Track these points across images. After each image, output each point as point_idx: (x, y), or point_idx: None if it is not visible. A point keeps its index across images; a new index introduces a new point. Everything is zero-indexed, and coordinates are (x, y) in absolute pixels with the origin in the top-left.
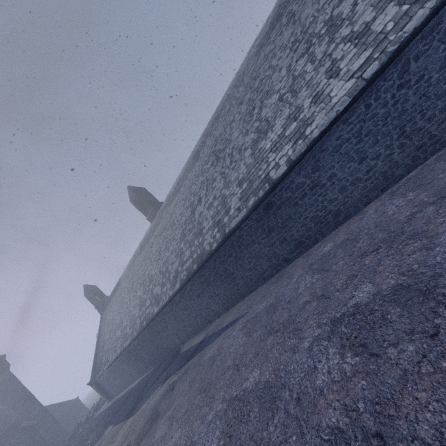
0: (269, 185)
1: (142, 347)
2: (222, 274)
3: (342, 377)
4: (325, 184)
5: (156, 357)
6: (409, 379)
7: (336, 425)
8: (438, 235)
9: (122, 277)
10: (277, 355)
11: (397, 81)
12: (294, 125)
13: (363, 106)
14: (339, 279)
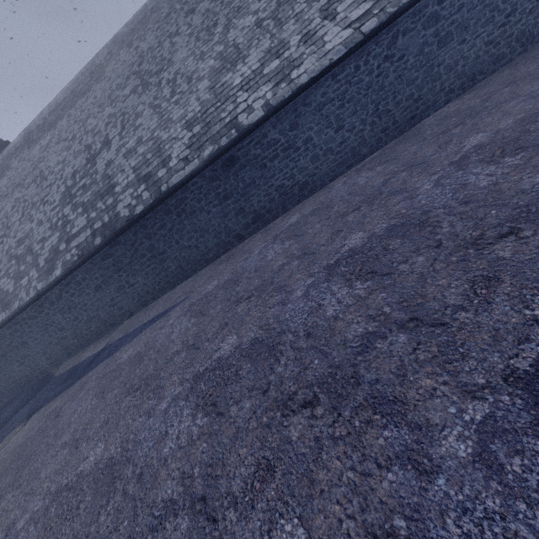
0: (237, 131)
1: None
2: (146, 253)
3: (357, 300)
4: (300, 148)
5: None
6: (427, 277)
7: (365, 332)
8: (417, 188)
9: None
10: (260, 314)
11: (385, 51)
12: (276, 63)
13: (353, 66)
14: (321, 237)
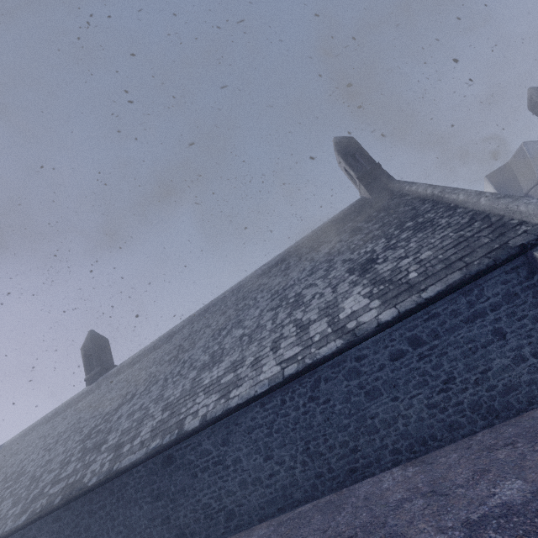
0: (177, 433)
1: None
2: (82, 531)
3: None
4: (229, 466)
5: None
6: None
7: None
8: None
9: (6, 445)
10: None
11: (309, 392)
12: (231, 376)
13: (280, 399)
14: None
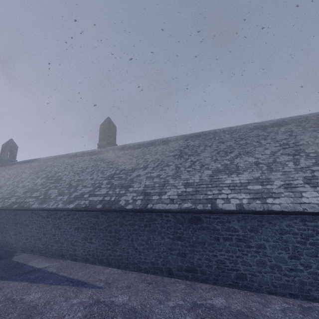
0: (211, 207)
1: None
2: (112, 231)
3: None
4: (252, 247)
5: None
6: None
7: None
8: None
9: (41, 159)
10: None
11: None
12: (259, 187)
13: None
14: None
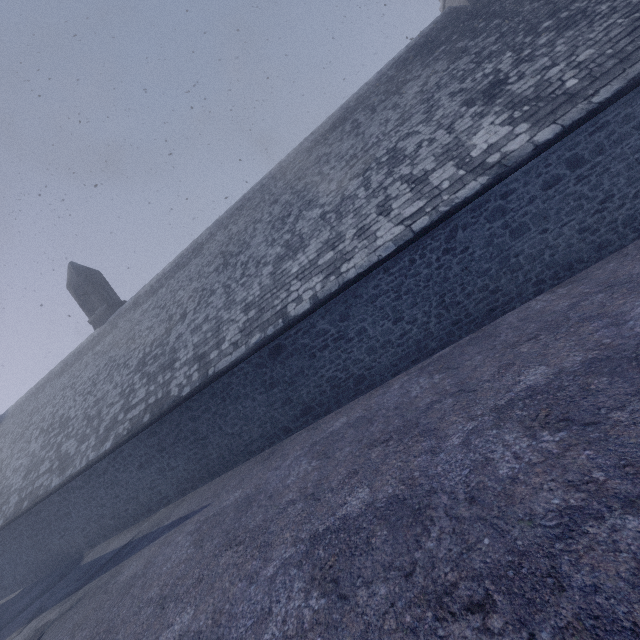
0: (283, 321)
1: (7, 549)
2: (189, 436)
3: (297, 630)
4: (353, 338)
5: (31, 569)
6: (369, 638)
7: None
8: (447, 437)
9: (11, 410)
10: (228, 584)
11: (444, 245)
12: (330, 255)
13: (407, 260)
14: (338, 473)
